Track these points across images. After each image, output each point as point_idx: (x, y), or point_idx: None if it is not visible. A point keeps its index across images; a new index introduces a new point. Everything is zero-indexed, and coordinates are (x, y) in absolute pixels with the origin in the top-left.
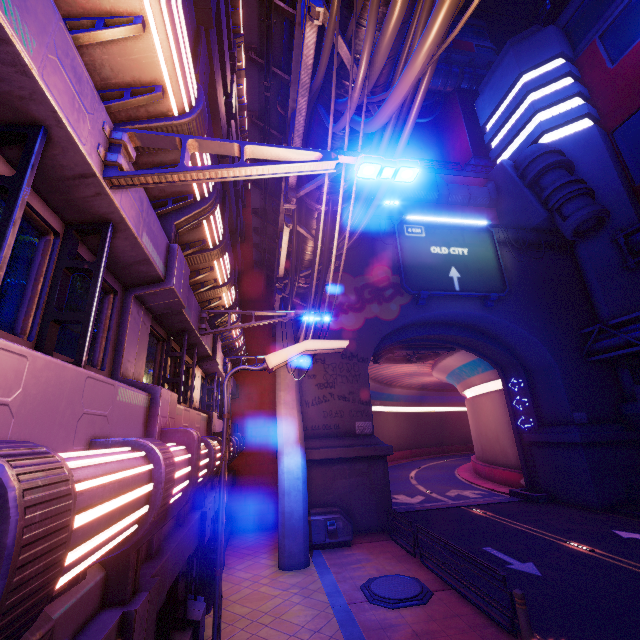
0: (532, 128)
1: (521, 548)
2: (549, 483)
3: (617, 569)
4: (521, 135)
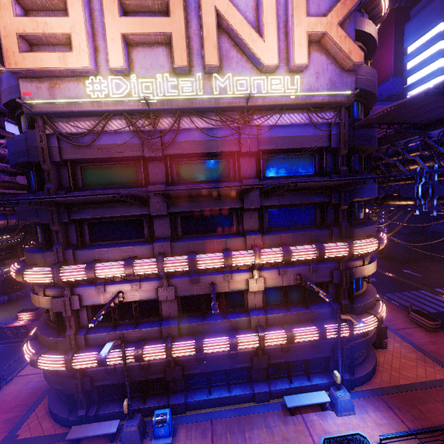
0: (433, 70)
1: (372, 274)
2: (386, 252)
3: (397, 280)
4: (426, 68)
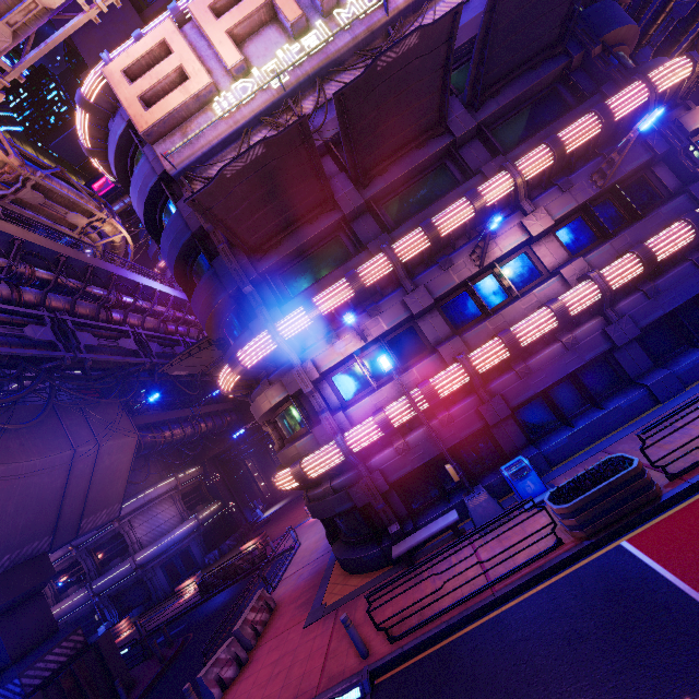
0: None
1: None
2: None
3: None
4: None
